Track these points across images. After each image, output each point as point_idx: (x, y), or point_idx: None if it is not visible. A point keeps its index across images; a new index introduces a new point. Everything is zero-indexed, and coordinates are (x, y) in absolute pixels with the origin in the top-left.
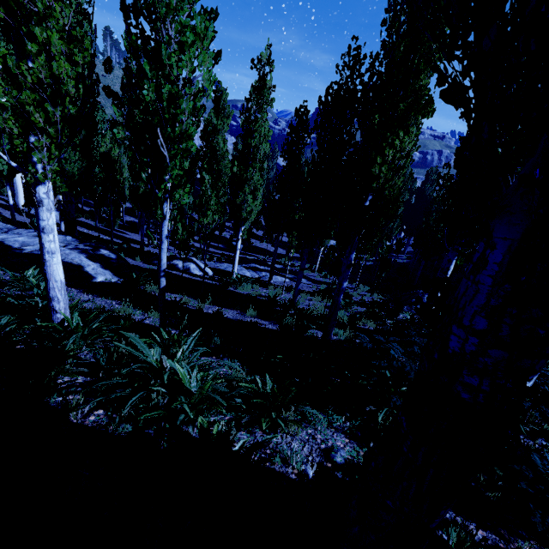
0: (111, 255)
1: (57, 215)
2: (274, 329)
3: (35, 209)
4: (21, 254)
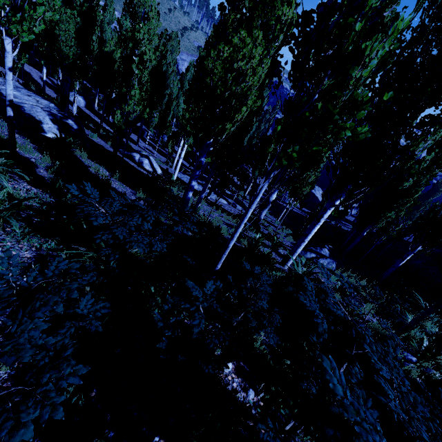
0: (74, 125)
1: (82, 102)
2: None
3: None
4: (5, 100)
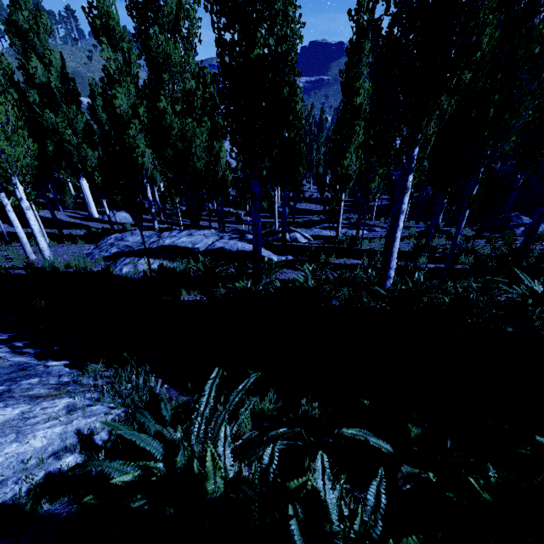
0: None
1: (129, 217)
2: (461, 269)
3: (401, 196)
4: (203, 252)
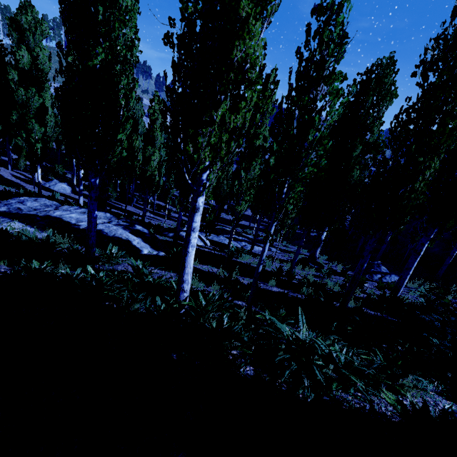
0: (145, 230)
1: (68, 189)
2: (298, 298)
3: (192, 214)
4: (81, 229)
